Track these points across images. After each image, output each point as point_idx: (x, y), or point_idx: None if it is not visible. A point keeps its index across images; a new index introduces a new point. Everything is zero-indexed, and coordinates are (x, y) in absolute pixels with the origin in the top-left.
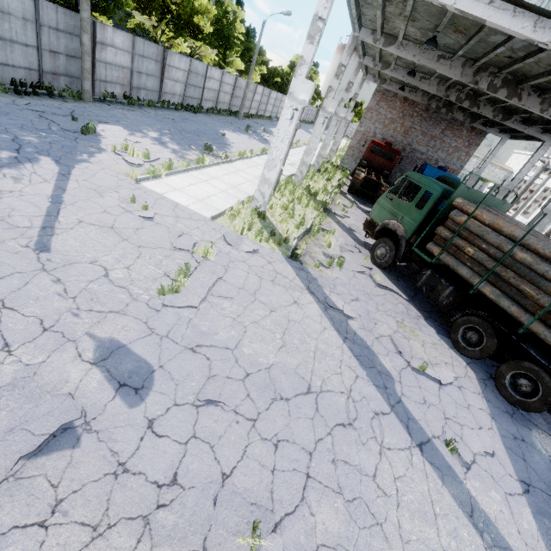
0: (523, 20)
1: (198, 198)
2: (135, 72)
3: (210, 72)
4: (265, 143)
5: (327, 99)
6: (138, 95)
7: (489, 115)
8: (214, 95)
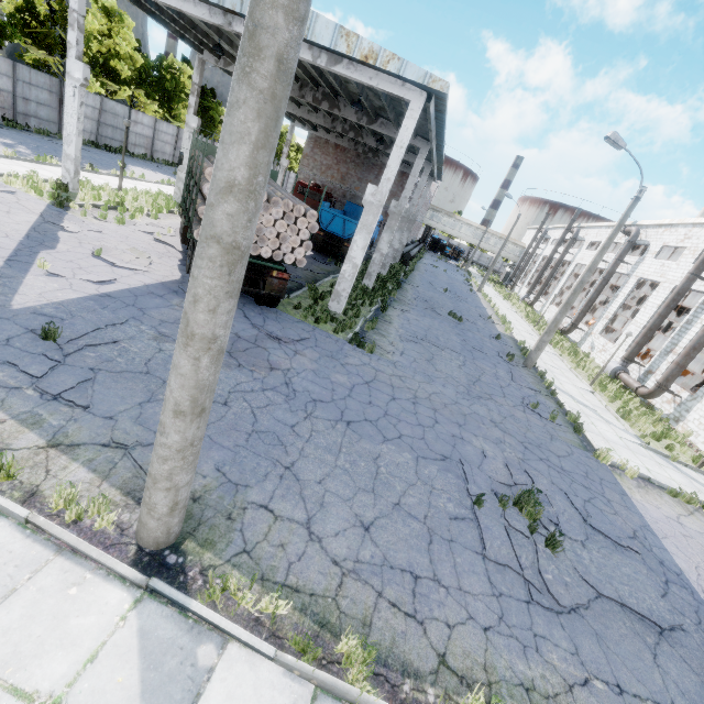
0: (202, 9)
1: None
2: (20, 98)
3: (136, 117)
4: None
5: (189, 115)
6: (26, 122)
7: (373, 145)
8: (147, 142)
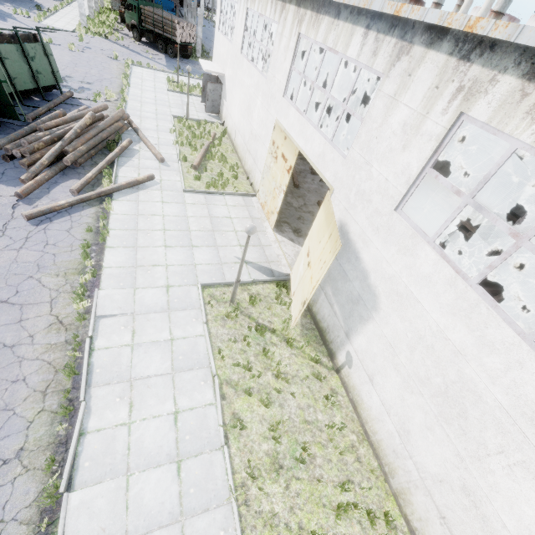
0: None
1: (62, 27)
2: None
3: None
4: (56, 0)
5: None
6: None
7: None
8: None
